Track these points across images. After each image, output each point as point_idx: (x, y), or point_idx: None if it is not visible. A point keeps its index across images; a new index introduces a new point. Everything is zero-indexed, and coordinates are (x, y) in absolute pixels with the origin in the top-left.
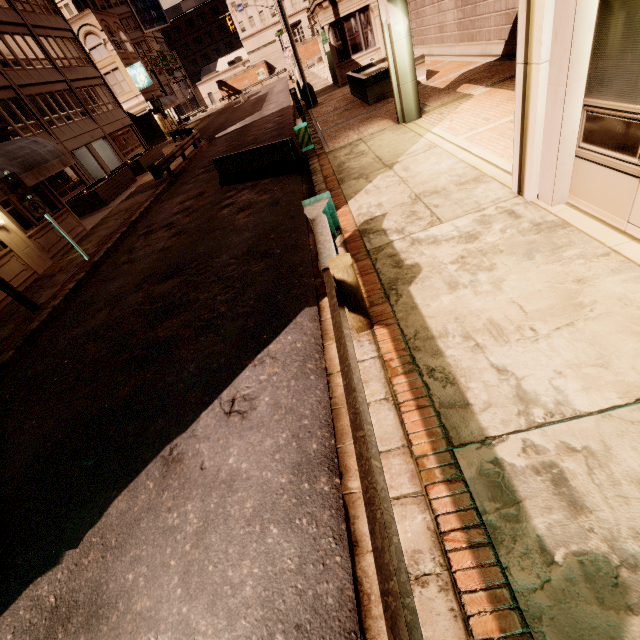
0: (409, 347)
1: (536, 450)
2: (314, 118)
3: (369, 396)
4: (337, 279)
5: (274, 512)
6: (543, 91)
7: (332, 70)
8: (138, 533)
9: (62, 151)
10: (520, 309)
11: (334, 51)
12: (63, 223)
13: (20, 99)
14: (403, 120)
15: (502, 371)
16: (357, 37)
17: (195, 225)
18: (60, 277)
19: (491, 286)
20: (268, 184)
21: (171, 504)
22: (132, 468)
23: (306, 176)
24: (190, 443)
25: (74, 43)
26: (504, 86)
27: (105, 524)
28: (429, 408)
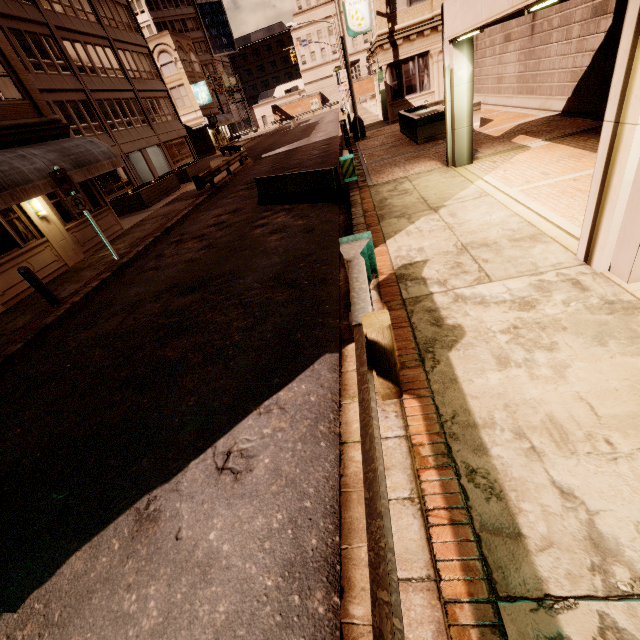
0: (444, 432)
1: (621, 637)
2: (360, 150)
3: (389, 490)
4: (369, 339)
5: (251, 629)
6: (635, 154)
7: (384, 107)
8: (86, 611)
9: (115, 153)
10: (590, 410)
11: (389, 90)
12: (102, 220)
13: (89, 102)
14: (453, 163)
15: (567, 495)
16: (413, 79)
17: (226, 240)
18: (87, 273)
19: (551, 371)
20: (305, 209)
21: (132, 580)
22: (101, 516)
23: (345, 207)
24: (171, 499)
25: (148, 58)
26: (565, 142)
27: (54, 587)
28: (466, 527)
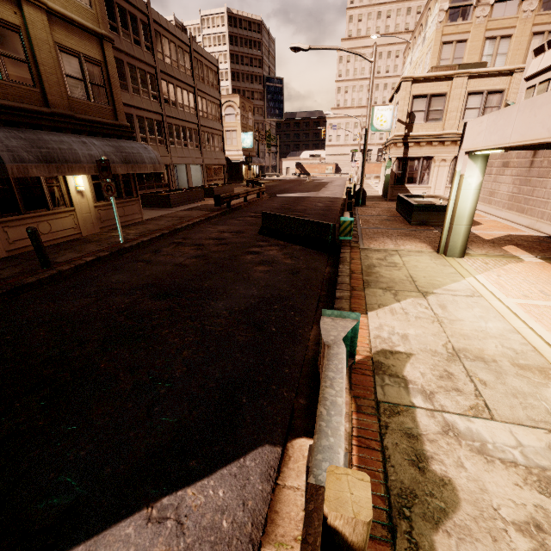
0: None
1: None
2: (358, 214)
3: None
4: (330, 523)
5: None
6: None
7: (385, 187)
8: None
9: (160, 161)
10: None
11: (393, 176)
12: (128, 207)
13: (162, 123)
14: (444, 252)
15: None
16: (415, 173)
17: (218, 256)
18: (91, 246)
19: None
20: (297, 251)
21: None
22: None
23: (333, 259)
24: None
25: (217, 107)
26: None
27: None
28: None
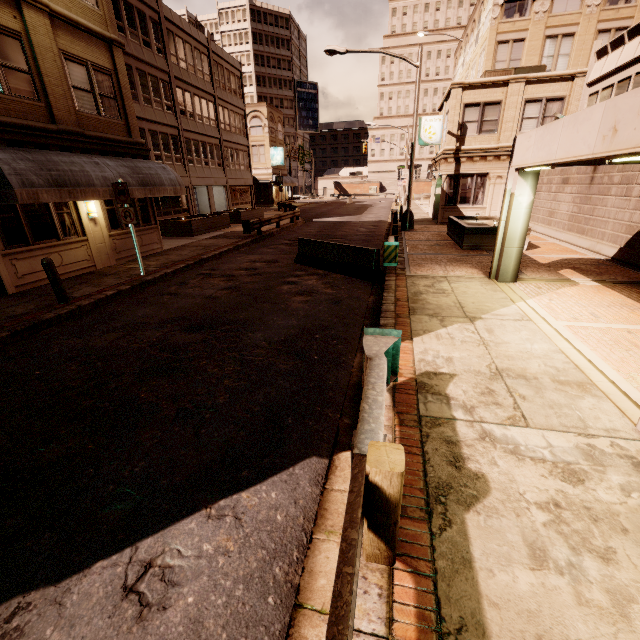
0: None
1: None
2: (405, 239)
3: None
4: (371, 481)
5: None
6: None
7: (435, 208)
8: None
9: (181, 182)
10: None
11: (444, 195)
12: (146, 236)
13: (179, 138)
14: (495, 277)
15: None
16: (468, 192)
17: (252, 287)
18: (109, 280)
19: (608, 598)
20: (338, 280)
21: None
22: None
23: (378, 288)
24: (45, 616)
25: (242, 118)
26: (616, 288)
27: None
28: None
